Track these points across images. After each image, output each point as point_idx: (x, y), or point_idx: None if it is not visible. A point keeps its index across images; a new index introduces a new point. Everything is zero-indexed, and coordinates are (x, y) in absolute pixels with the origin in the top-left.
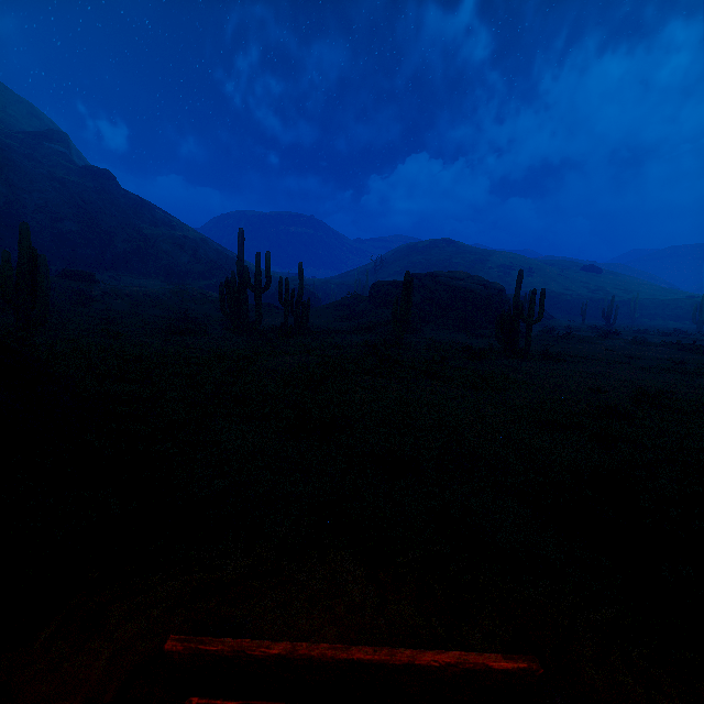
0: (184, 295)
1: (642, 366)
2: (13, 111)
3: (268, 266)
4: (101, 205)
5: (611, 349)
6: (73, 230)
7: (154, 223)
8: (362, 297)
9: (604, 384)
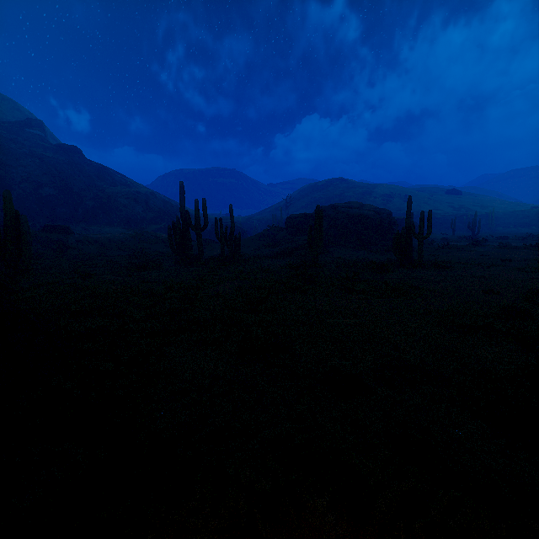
0: (140, 237)
1: (517, 267)
2: (0, 107)
3: (205, 210)
4: (72, 173)
5: (485, 254)
6: (51, 194)
7: (113, 184)
8: (279, 228)
9: (493, 285)
